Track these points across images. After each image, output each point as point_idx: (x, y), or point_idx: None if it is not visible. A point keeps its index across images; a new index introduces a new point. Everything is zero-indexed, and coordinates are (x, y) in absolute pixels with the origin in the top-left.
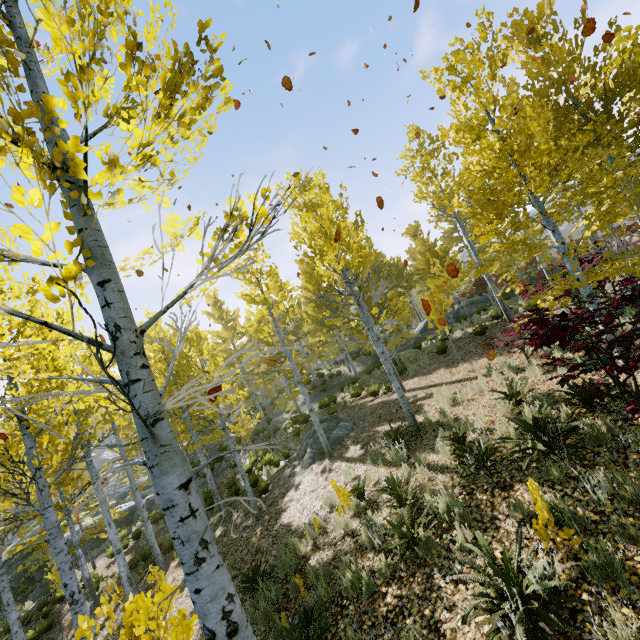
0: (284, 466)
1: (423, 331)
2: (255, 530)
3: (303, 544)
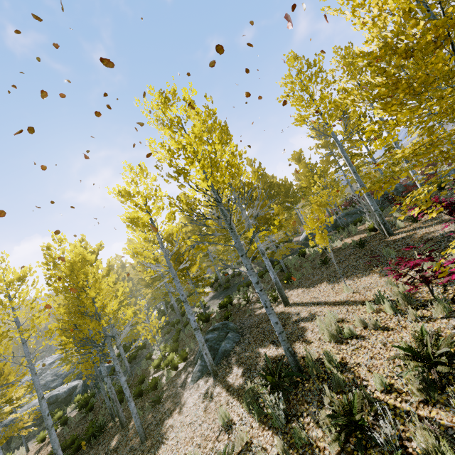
0: (181, 370)
1: (307, 238)
2: None
3: None
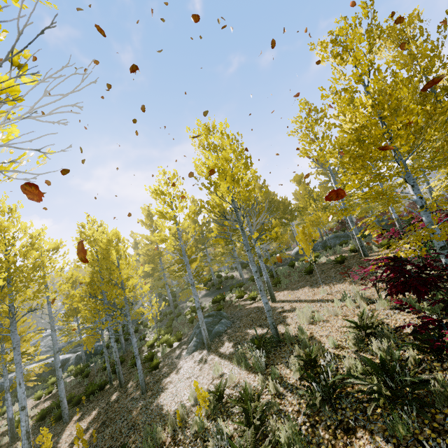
0: (176, 347)
1: (298, 253)
2: (138, 403)
3: (165, 433)
